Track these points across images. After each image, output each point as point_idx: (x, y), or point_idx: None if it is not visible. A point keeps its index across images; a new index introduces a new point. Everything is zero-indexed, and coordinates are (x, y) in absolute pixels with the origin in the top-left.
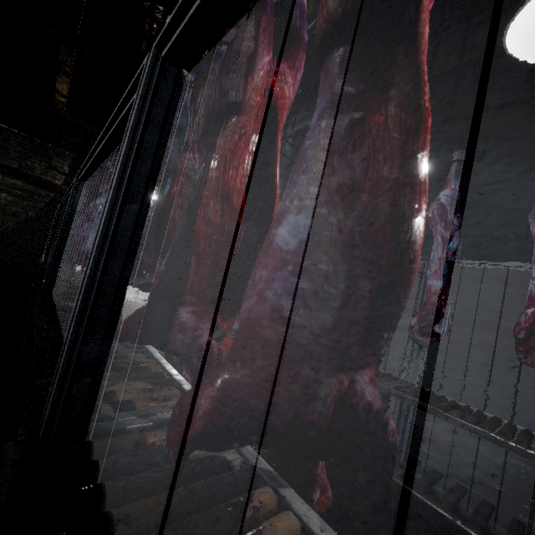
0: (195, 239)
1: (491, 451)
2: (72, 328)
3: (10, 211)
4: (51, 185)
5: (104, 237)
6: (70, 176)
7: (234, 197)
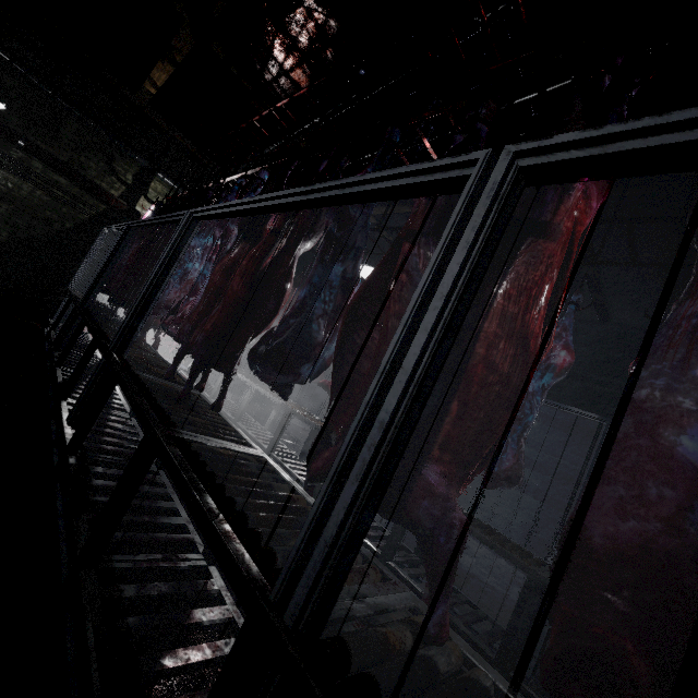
0: (463, 381)
1: None
2: (355, 488)
3: (42, 215)
4: (105, 194)
5: (411, 376)
6: (132, 189)
7: (531, 344)
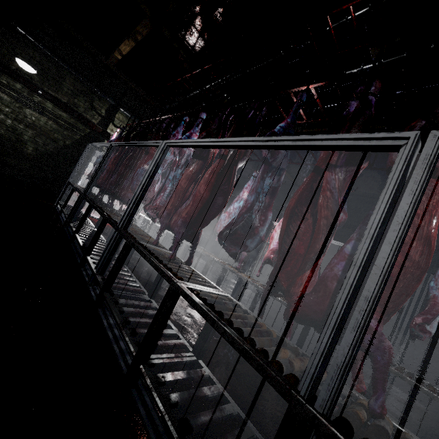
0: None
1: (416, 417)
2: (354, 335)
3: (52, 136)
4: (89, 122)
5: (382, 270)
6: (105, 119)
7: (431, 244)
